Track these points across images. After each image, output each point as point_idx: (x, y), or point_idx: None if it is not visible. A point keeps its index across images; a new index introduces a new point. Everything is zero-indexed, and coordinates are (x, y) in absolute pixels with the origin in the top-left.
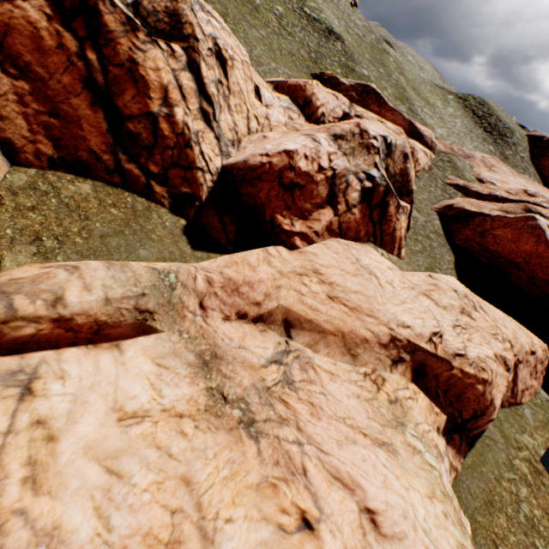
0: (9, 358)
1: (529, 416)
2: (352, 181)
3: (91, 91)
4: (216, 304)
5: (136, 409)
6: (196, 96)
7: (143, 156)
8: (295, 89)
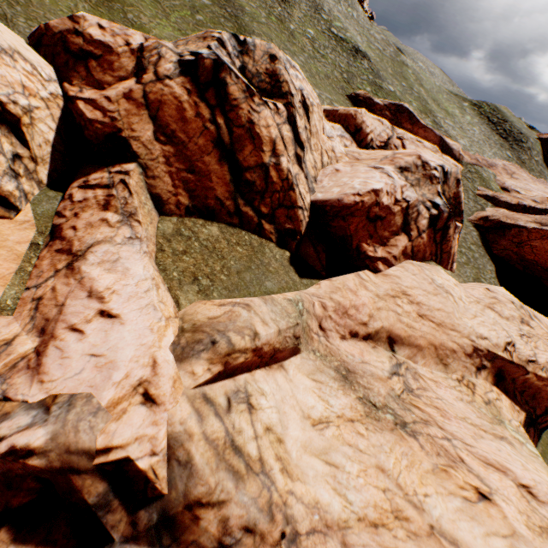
0: (227, 381)
1: None
2: (421, 210)
3: (219, 149)
4: (332, 326)
5: (319, 416)
6: (292, 144)
7: (256, 200)
8: (346, 118)
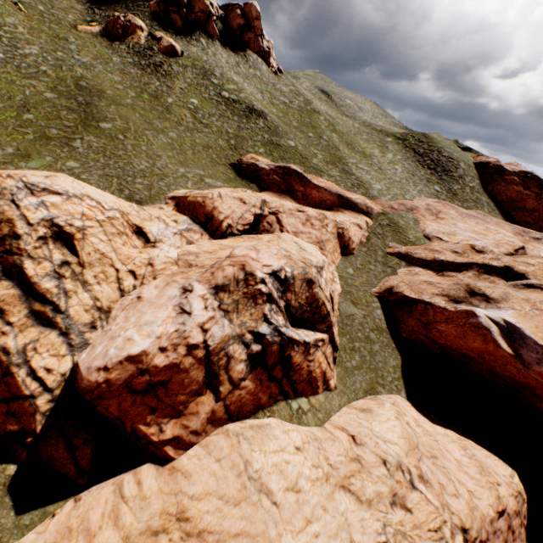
0: None
1: None
2: (233, 352)
3: None
4: None
5: None
6: (23, 300)
7: None
8: (195, 206)
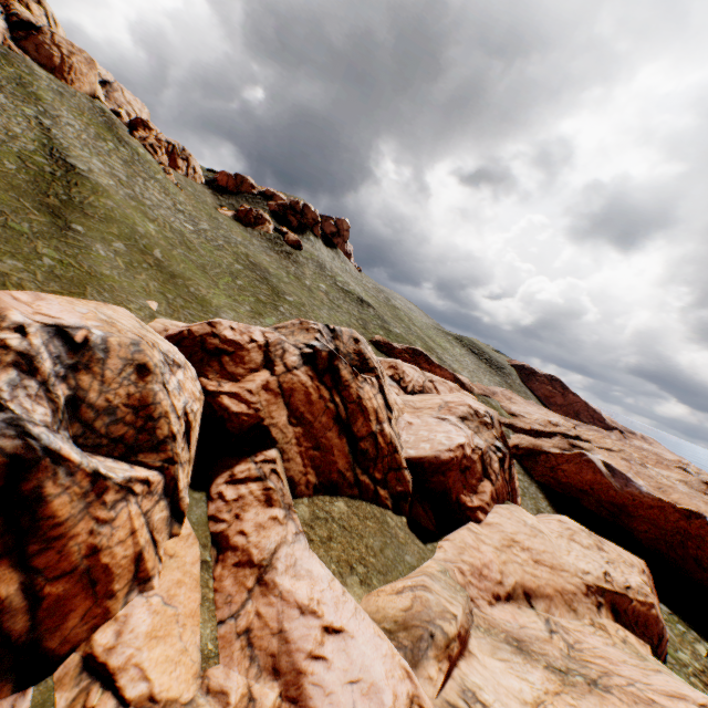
0: (450, 681)
1: (670, 632)
2: (492, 454)
3: (338, 424)
4: (476, 592)
5: (533, 698)
6: (384, 408)
7: (371, 466)
8: (389, 368)
